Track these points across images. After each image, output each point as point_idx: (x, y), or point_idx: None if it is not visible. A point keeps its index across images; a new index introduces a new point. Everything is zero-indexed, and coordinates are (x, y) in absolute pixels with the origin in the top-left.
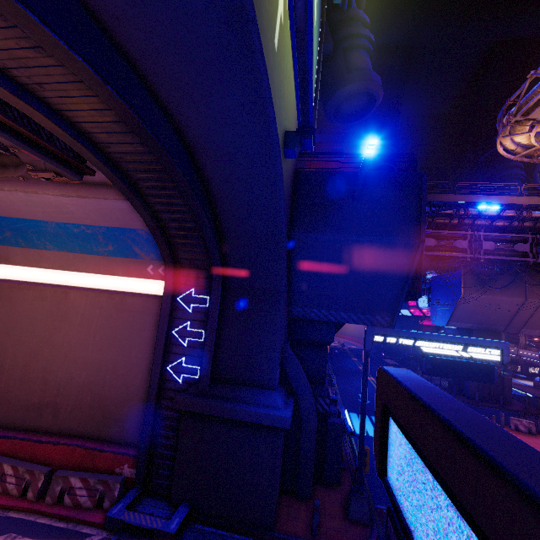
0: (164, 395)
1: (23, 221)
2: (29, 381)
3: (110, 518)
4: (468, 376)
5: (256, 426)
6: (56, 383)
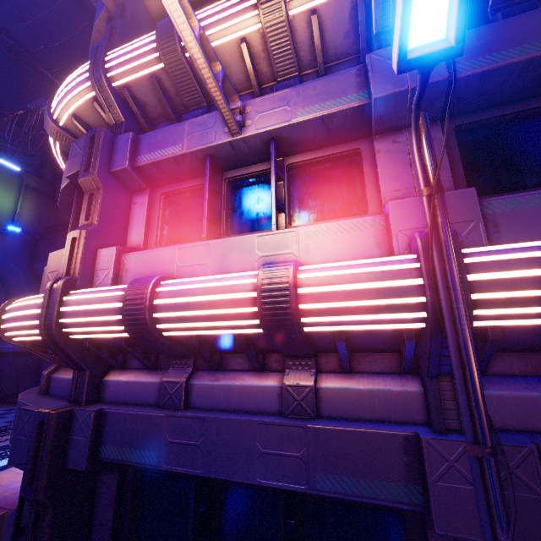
0: None
1: None
2: None
3: None
4: None
5: (5, 354)
6: None
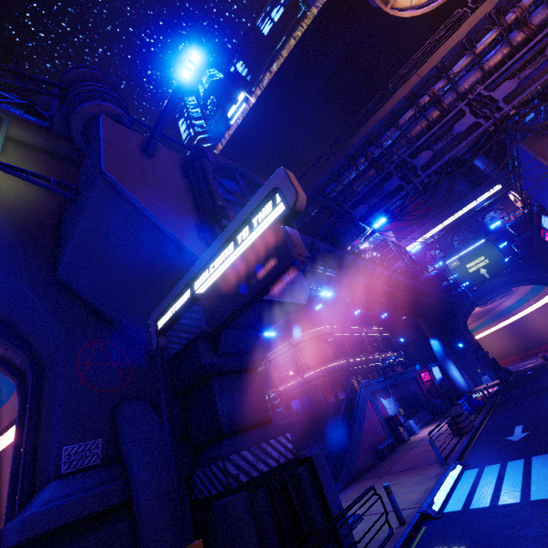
0: None
1: None
2: None
3: None
4: (253, 282)
5: None
6: None
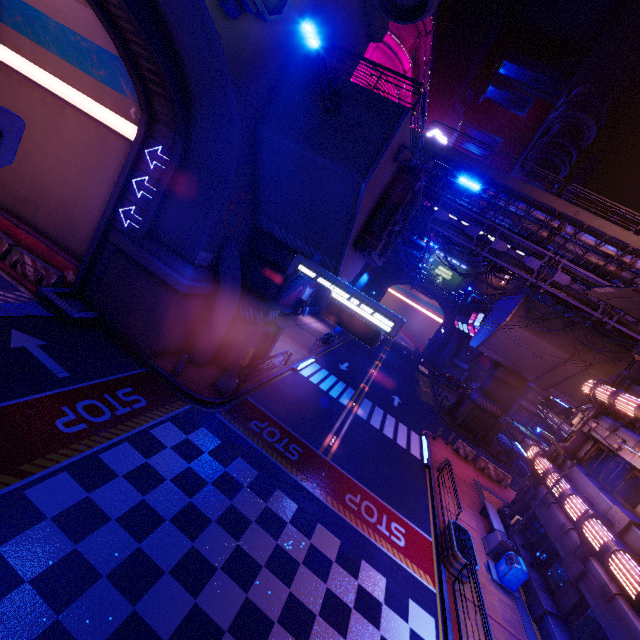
0: (111, 231)
1: (29, 8)
2: (21, 176)
3: (39, 290)
4: (355, 332)
5: (164, 283)
6: (41, 187)
